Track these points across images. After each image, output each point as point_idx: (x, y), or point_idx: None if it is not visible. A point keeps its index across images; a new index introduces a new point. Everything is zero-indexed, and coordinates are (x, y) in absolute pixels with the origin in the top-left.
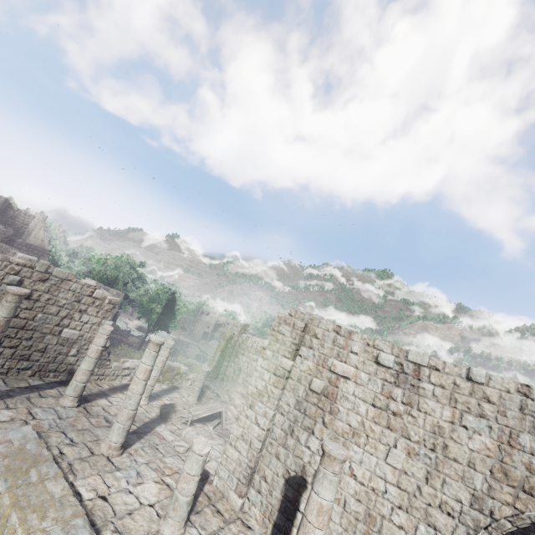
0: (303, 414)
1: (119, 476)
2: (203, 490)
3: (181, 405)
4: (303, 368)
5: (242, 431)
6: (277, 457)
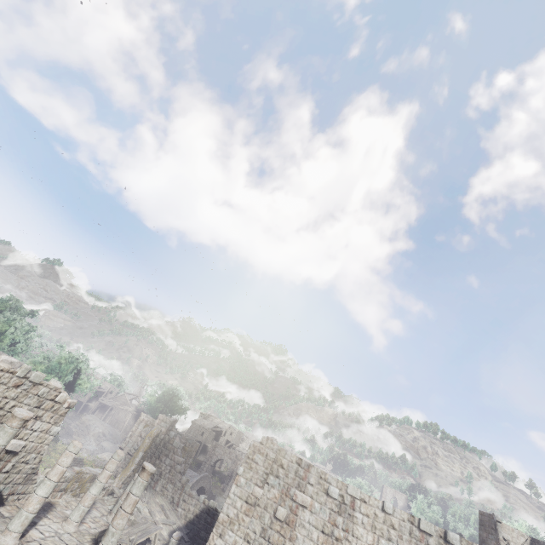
0: (268, 541)
1: None
2: None
3: None
4: (270, 496)
5: None
6: None
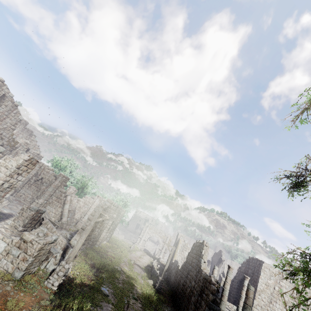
0: (273, 297)
1: None
2: None
3: None
4: (271, 282)
5: (258, 303)
6: (267, 310)
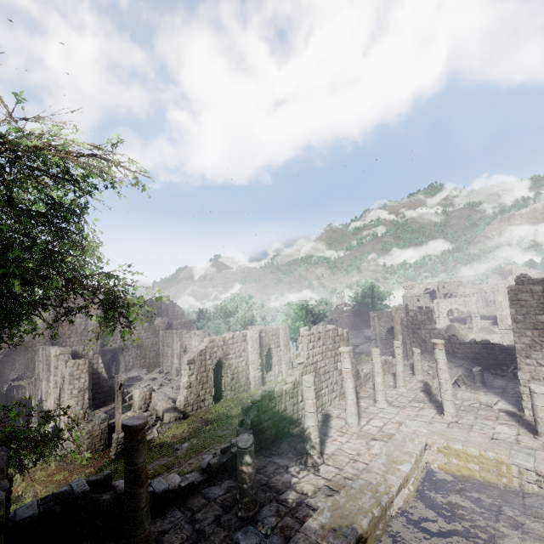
0: None
1: (478, 428)
2: (526, 420)
3: (430, 382)
4: None
5: (530, 375)
6: None
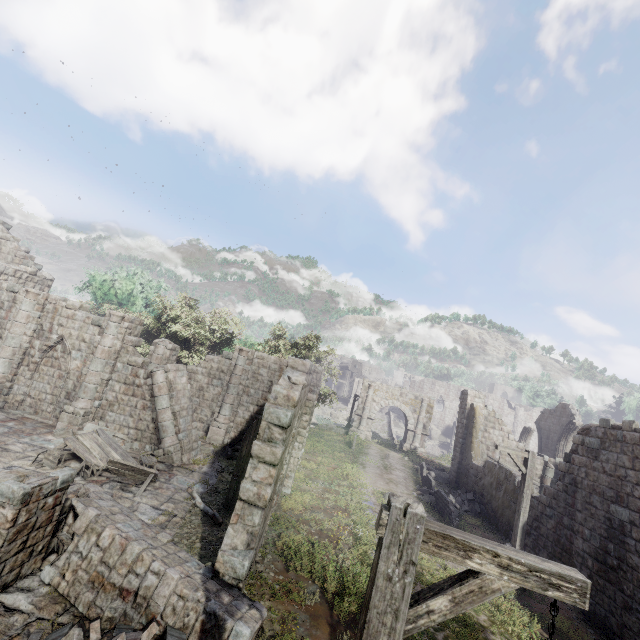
0: None
1: None
2: None
3: None
4: None
5: None
6: None
